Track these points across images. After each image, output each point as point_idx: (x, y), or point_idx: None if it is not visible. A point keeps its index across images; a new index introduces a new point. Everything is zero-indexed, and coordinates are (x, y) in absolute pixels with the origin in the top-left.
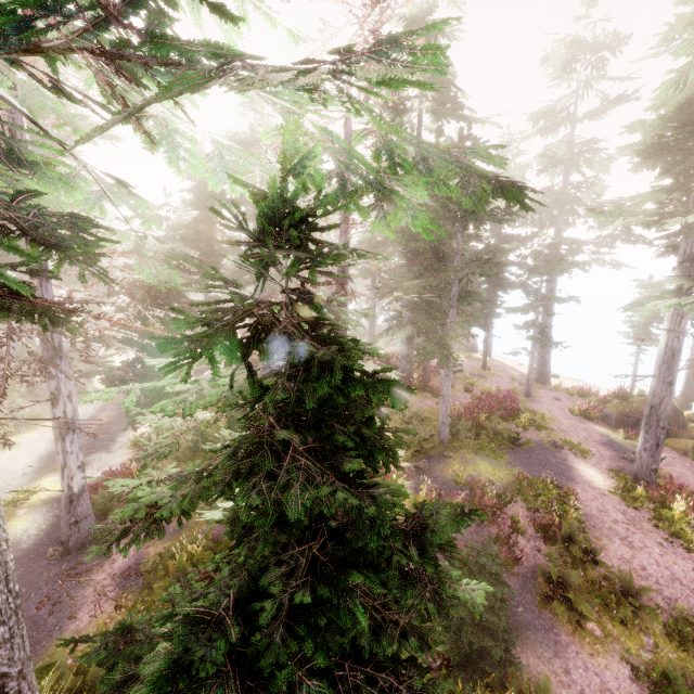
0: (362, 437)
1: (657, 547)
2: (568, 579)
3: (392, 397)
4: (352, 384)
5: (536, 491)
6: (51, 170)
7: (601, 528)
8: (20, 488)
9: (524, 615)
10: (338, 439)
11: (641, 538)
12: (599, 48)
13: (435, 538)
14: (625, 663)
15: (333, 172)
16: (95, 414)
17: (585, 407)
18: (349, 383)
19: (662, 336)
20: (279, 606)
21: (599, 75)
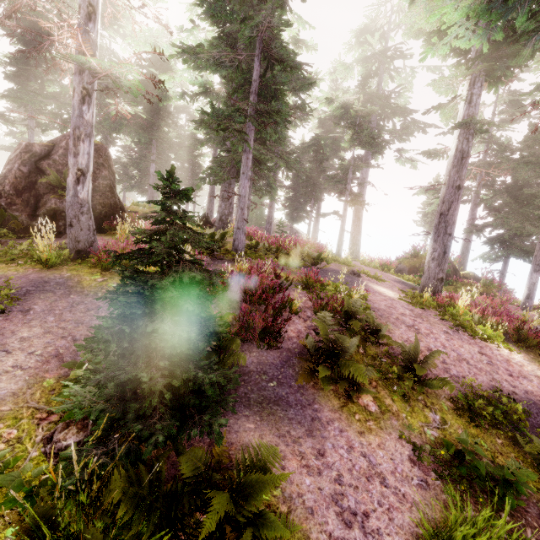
0: None
1: (443, 334)
2: (341, 344)
3: None
4: None
5: (325, 288)
6: None
7: (388, 318)
8: None
9: (276, 389)
10: None
11: (428, 327)
12: None
13: None
14: (405, 442)
15: None
16: None
17: (383, 261)
18: None
19: (452, 143)
20: None
21: None
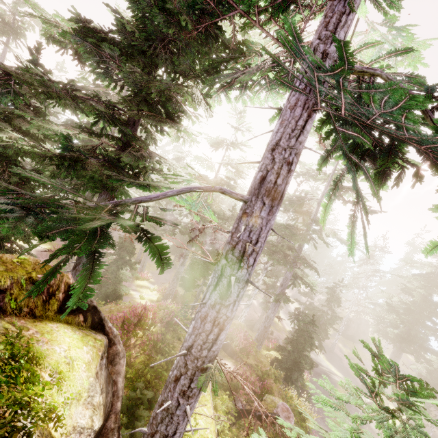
0: None
1: None
2: None
3: None
4: None
5: None
6: None
7: None
8: None
9: None
10: None
11: None
12: None
13: None
14: None
15: None
16: None
17: None
18: None
19: None
20: None
21: None
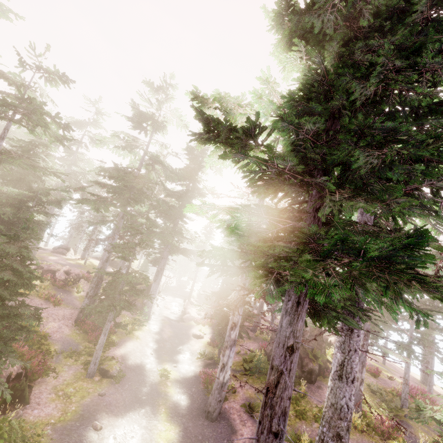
0: None
1: None
2: None
3: None
4: None
5: None
6: None
7: None
8: (157, 367)
9: None
10: None
11: None
12: None
13: None
14: None
15: None
16: (162, 328)
17: None
18: None
19: None
20: None
21: None
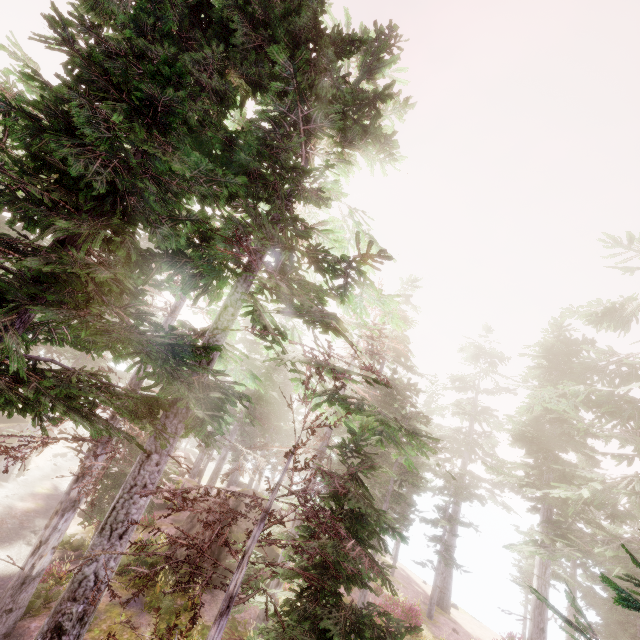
0: (374, 561)
1: None
2: None
3: (402, 539)
4: (383, 530)
5: None
6: (226, 360)
7: None
8: None
9: None
10: (370, 556)
11: None
12: (492, 356)
13: (397, 636)
14: None
15: (378, 430)
16: (25, 497)
17: None
18: (382, 529)
19: (534, 580)
20: (334, 636)
21: (493, 370)
